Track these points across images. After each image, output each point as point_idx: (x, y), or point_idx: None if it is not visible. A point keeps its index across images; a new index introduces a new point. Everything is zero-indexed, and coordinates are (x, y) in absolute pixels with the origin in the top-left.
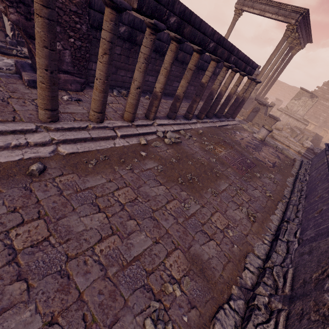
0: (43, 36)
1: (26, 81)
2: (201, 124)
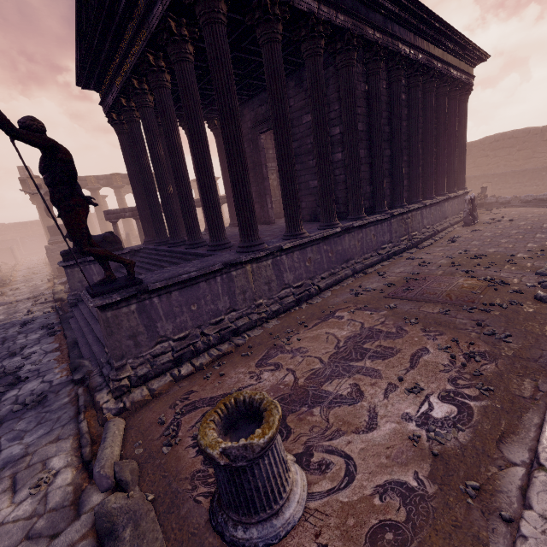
0: None
1: None
2: None
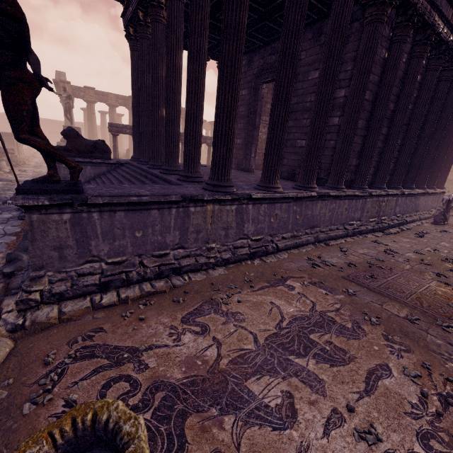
0: None
1: None
2: None
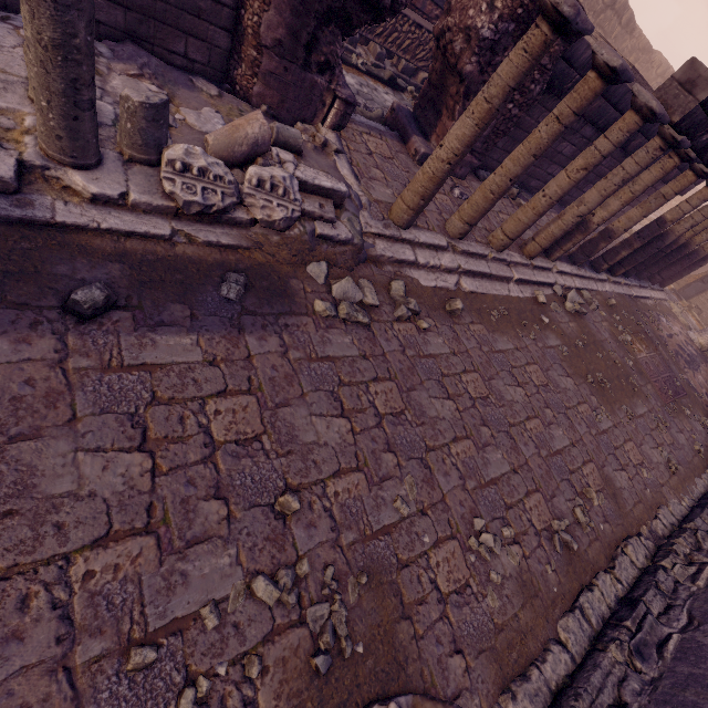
0: (543, 144)
1: (420, 155)
2: (611, 286)
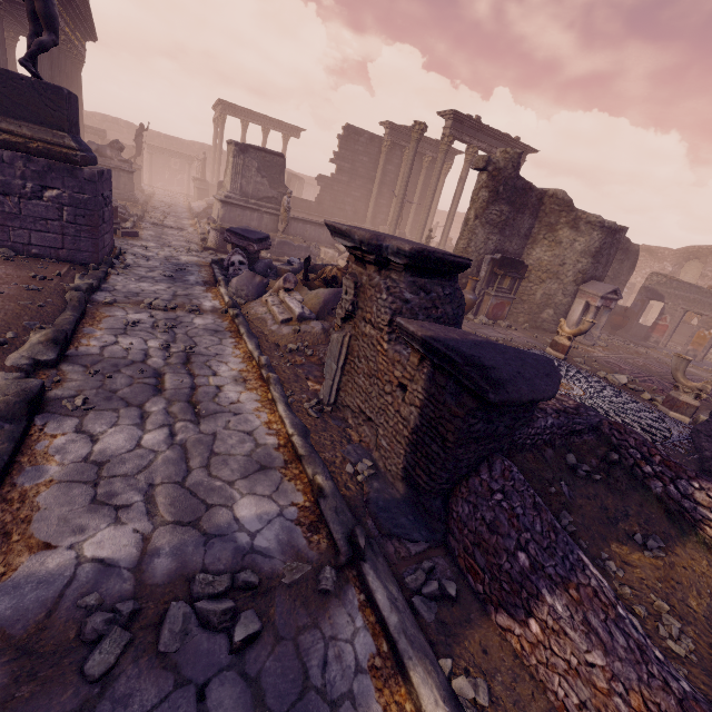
0: None
1: None
2: None
